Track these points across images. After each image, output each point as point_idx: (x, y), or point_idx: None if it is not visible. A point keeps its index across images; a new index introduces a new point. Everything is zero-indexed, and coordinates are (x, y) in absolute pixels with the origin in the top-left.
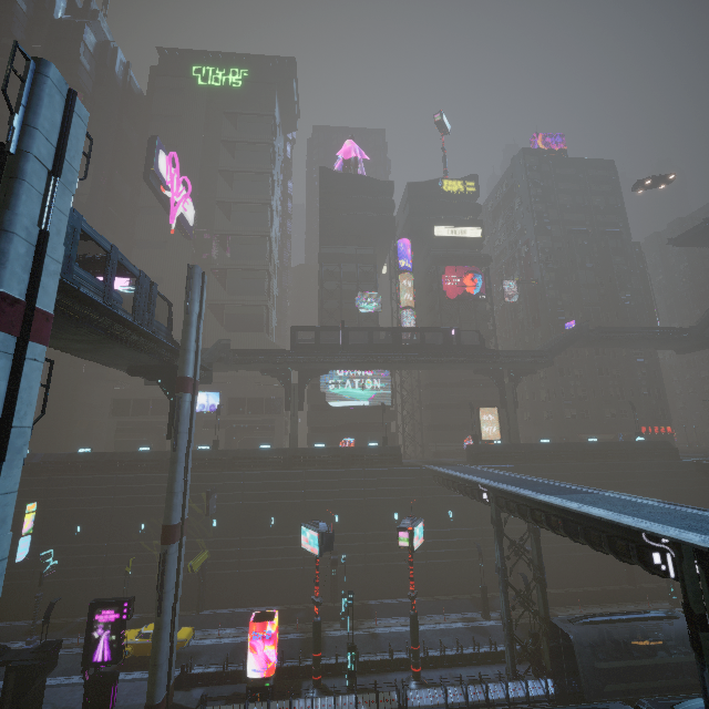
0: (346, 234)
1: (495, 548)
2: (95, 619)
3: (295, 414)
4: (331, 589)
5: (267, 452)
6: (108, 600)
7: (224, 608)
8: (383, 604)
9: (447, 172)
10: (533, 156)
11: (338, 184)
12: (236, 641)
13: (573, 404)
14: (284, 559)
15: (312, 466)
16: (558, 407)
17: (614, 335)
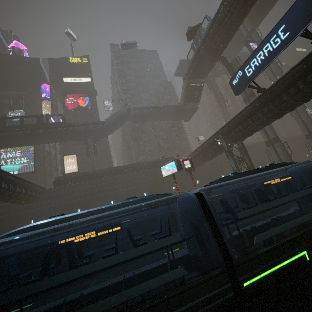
0: (7, 83)
1: None
2: None
3: None
4: None
5: None
6: None
7: None
8: None
9: (73, 55)
10: (116, 47)
11: (3, 59)
12: None
13: (143, 153)
14: None
15: None
16: (136, 156)
17: (142, 110)
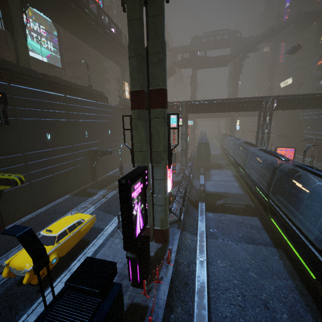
0: None
1: (182, 127)
2: (132, 198)
3: (26, 39)
4: (93, 174)
5: (23, 69)
6: (137, 173)
7: (23, 217)
8: (114, 173)
9: None
10: None
11: None
12: (93, 210)
13: None
14: (64, 164)
15: (67, 94)
16: None
17: None
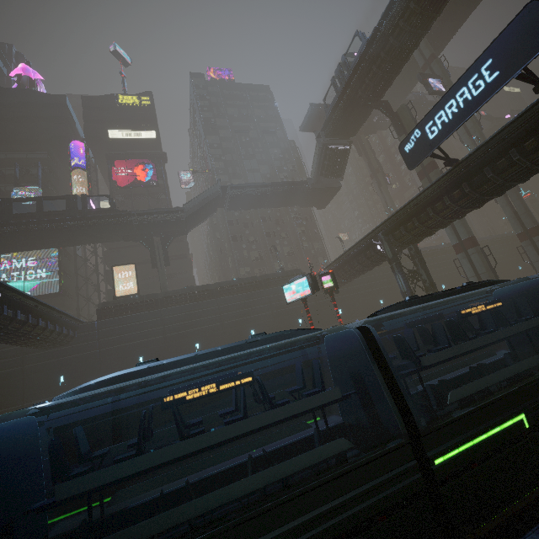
0: (9, 139)
1: None
2: None
3: None
4: None
5: None
6: None
7: None
8: None
9: (125, 90)
10: (200, 79)
11: (1, 96)
12: None
13: (247, 263)
14: None
15: None
16: (234, 267)
17: (246, 190)
